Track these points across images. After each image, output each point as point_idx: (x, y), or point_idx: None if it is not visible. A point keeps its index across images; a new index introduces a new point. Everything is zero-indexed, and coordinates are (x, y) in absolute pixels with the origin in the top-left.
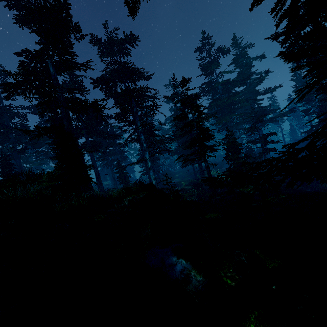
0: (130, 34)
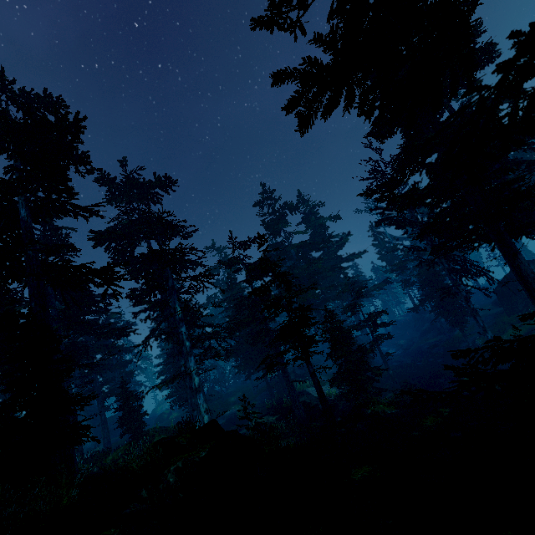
0: (164, 176)
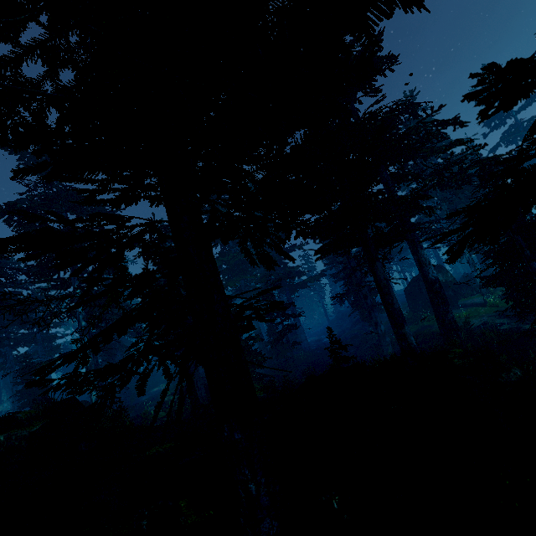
0: None
